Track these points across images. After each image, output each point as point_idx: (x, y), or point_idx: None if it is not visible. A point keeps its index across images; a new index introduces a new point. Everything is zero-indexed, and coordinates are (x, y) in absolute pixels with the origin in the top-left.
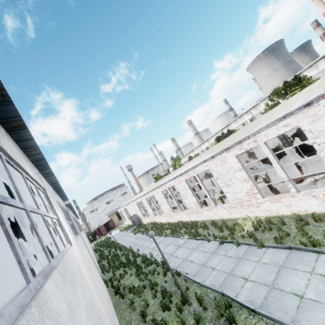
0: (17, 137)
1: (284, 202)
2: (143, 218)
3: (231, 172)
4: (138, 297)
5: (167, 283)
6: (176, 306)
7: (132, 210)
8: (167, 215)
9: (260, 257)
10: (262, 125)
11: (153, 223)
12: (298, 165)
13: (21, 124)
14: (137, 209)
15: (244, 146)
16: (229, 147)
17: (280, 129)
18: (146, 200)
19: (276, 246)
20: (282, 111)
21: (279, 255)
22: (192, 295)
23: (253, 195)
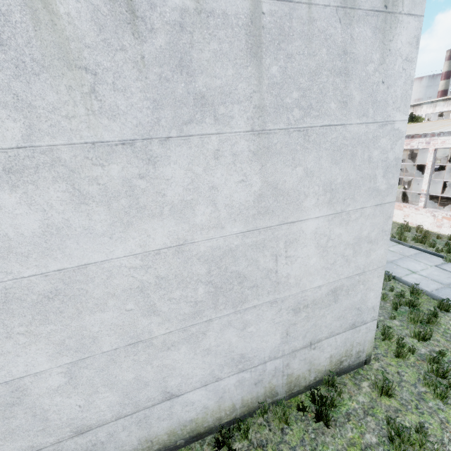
0: None
1: (405, 211)
2: None
3: None
4: None
5: None
6: None
7: None
8: None
9: None
10: (450, 129)
11: None
12: None
13: None
14: None
15: (413, 143)
16: None
17: None
18: None
19: None
20: None
21: None
22: None
23: None
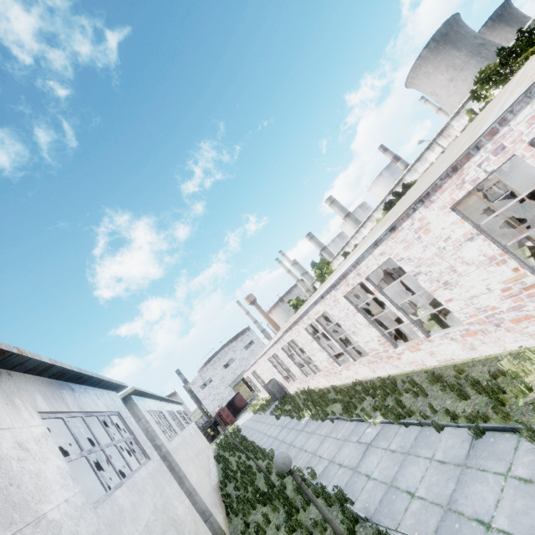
0: None
1: None
2: (288, 384)
3: (448, 252)
4: None
5: None
6: None
7: (265, 372)
8: (327, 372)
9: None
10: (509, 100)
11: (306, 391)
12: None
13: None
14: (272, 369)
15: (469, 175)
16: (427, 191)
17: None
18: (283, 350)
19: None
20: None
21: None
22: None
23: (526, 291)
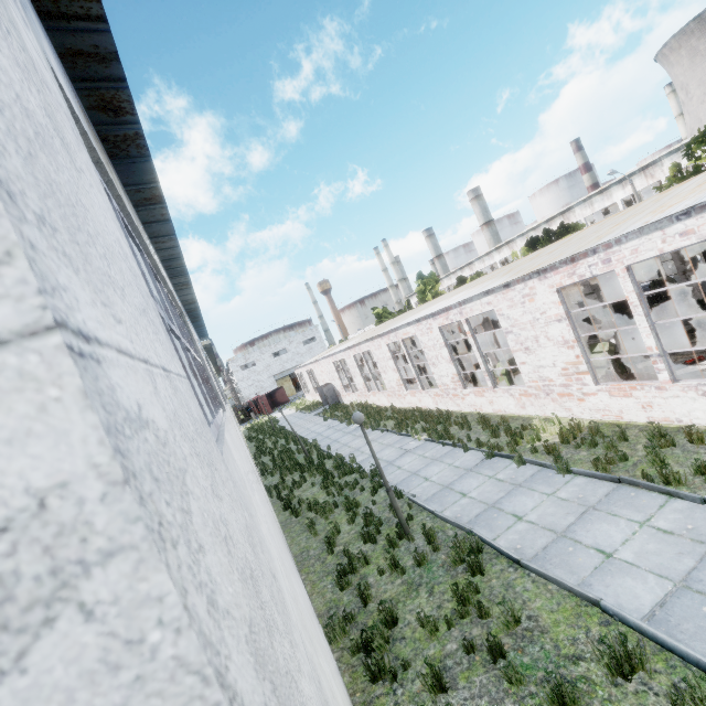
0: (147, 217)
1: (639, 398)
2: (345, 393)
3: (539, 324)
4: (323, 519)
5: (377, 506)
6: (387, 539)
7: (324, 375)
8: (392, 392)
9: (556, 488)
10: (633, 225)
11: (363, 404)
12: (705, 326)
13: (157, 194)
14: (333, 374)
15: (580, 270)
16: (546, 267)
17: (669, 241)
18: (354, 358)
19: (593, 473)
20: (688, 198)
21: (593, 489)
22: (417, 528)
23: (577, 375)
